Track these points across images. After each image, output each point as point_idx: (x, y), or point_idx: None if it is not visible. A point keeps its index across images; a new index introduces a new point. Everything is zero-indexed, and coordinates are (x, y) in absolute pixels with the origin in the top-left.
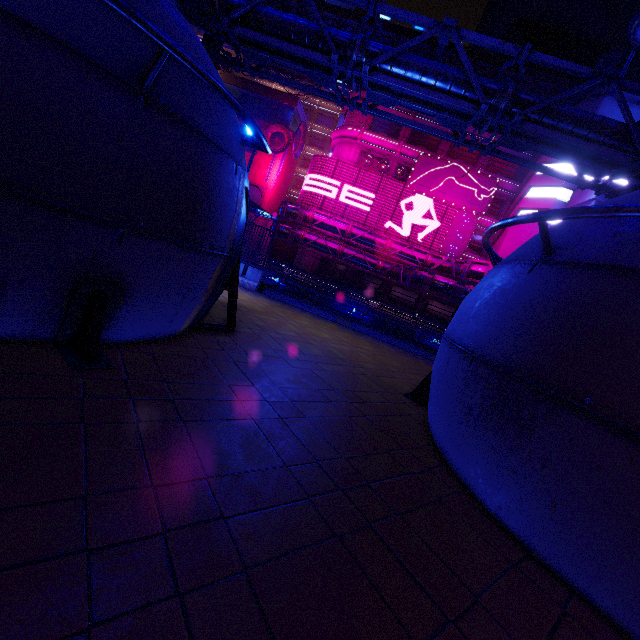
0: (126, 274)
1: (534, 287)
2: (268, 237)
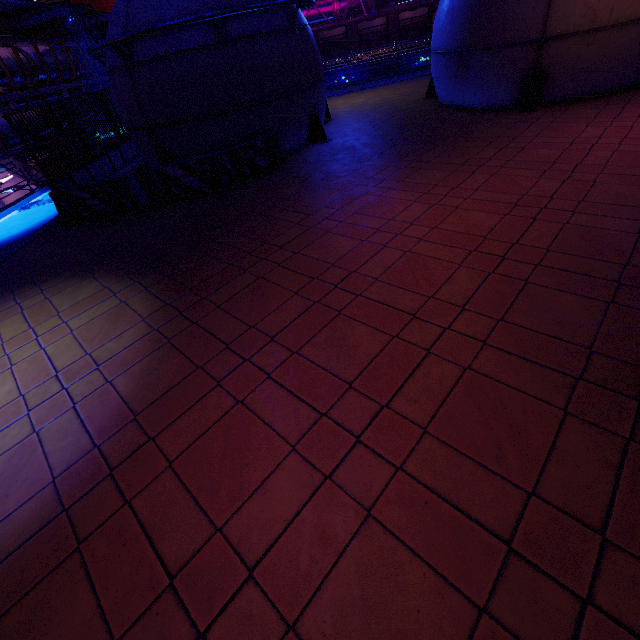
0: (317, 104)
1: (458, 6)
2: None
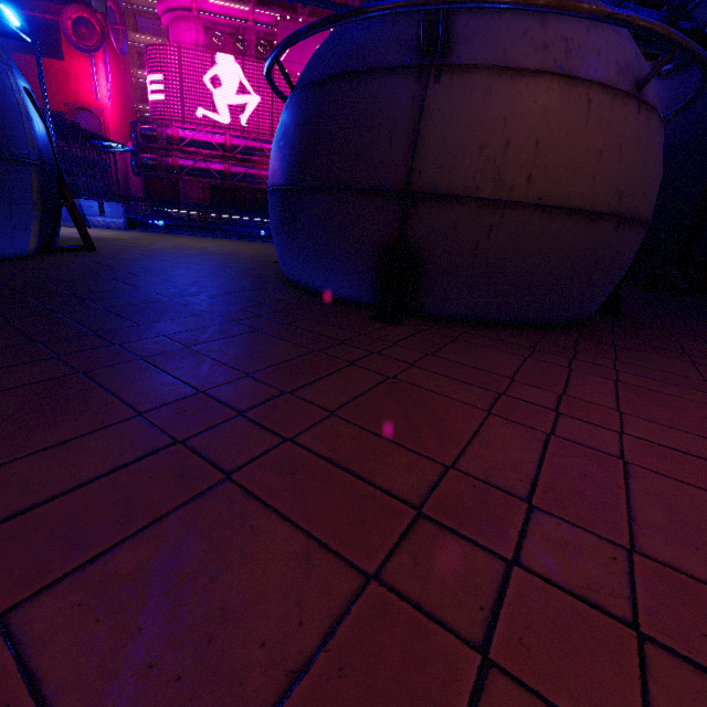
0: None
1: (286, 118)
2: (136, 178)
